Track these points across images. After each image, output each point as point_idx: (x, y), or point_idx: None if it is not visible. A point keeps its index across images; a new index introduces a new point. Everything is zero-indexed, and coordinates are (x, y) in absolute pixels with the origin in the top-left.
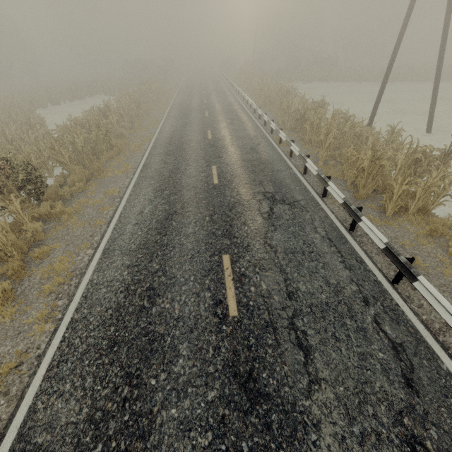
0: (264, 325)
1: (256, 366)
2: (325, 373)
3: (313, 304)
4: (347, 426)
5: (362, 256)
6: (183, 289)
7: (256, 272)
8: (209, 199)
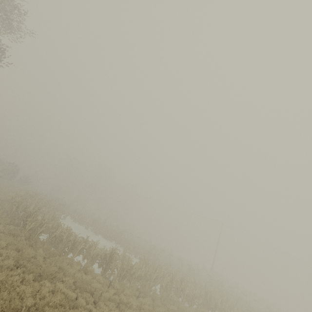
0: None
1: None
2: None
3: None
4: None
5: None
6: None
7: None
8: None
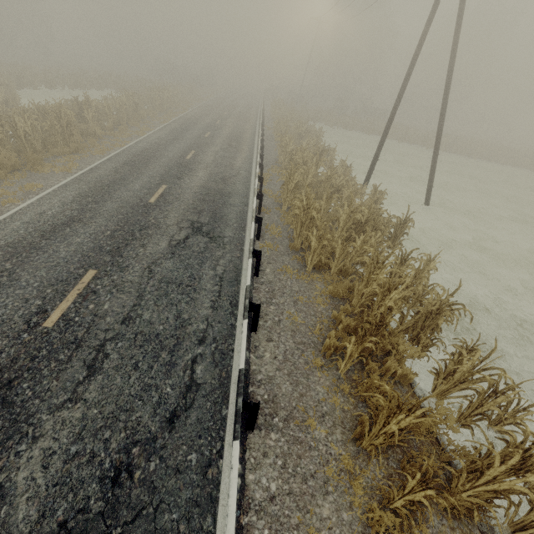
0: (70, 341)
1: (25, 375)
2: (92, 394)
3: (143, 332)
4: (68, 444)
5: (241, 300)
6: (17, 292)
7: (110, 292)
8: (128, 215)
